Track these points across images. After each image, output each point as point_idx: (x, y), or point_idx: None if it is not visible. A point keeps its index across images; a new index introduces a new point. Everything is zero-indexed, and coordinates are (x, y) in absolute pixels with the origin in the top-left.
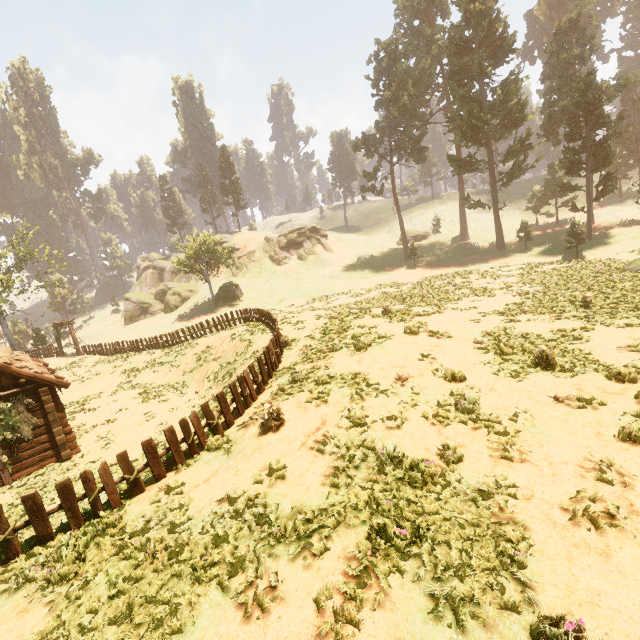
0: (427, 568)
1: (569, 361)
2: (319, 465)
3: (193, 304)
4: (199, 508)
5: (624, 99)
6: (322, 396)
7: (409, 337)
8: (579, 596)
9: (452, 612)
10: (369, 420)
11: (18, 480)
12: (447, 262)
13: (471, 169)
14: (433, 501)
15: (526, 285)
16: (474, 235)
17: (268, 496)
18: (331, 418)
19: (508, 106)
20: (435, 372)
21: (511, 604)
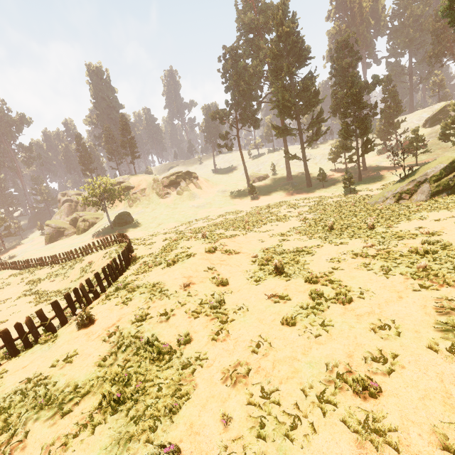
0: (122, 419)
1: (293, 269)
2: (99, 351)
3: (97, 228)
4: (5, 388)
5: (384, 90)
6: (126, 300)
7: (206, 255)
8: (193, 429)
9: (118, 447)
10: (148, 316)
11: None
12: (274, 196)
13: (288, 134)
14: (155, 372)
15: (311, 213)
16: (296, 177)
17: (54, 376)
18: (126, 316)
19: (308, 93)
20: (211, 280)
21: (151, 438)
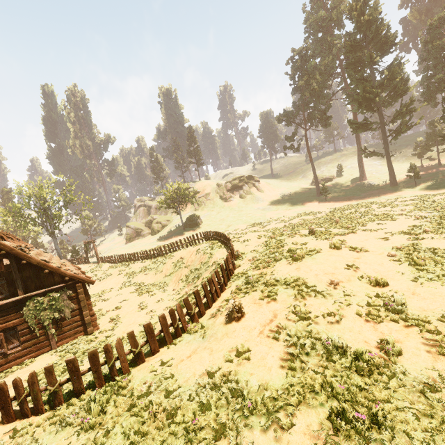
0: None
1: None
2: (276, 350)
3: (169, 229)
4: (186, 379)
5: None
6: (272, 295)
7: (334, 251)
8: None
9: None
10: (312, 315)
11: (60, 346)
12: (351, 196)
13: (366, 129)
14: (382, 389)
15: (422, 211)
16: (370, 176)
17: (238, 373)
18: (280, 312)
19: (394, 82)
20: (360, 278)
21: None
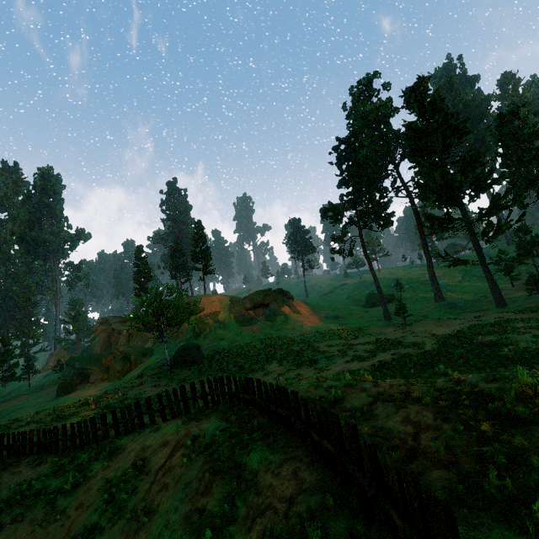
0: None
1: None
2: None
3: (143, 370)
4: None
5: None
6: None
7: None
8: None
9: None
10: None
11: None
12: (444, 320)
13: (447, 227)
14: None
15: None
16: (446, 297)
17: None
18: None
19: (475, 173)
20: None
21: None
